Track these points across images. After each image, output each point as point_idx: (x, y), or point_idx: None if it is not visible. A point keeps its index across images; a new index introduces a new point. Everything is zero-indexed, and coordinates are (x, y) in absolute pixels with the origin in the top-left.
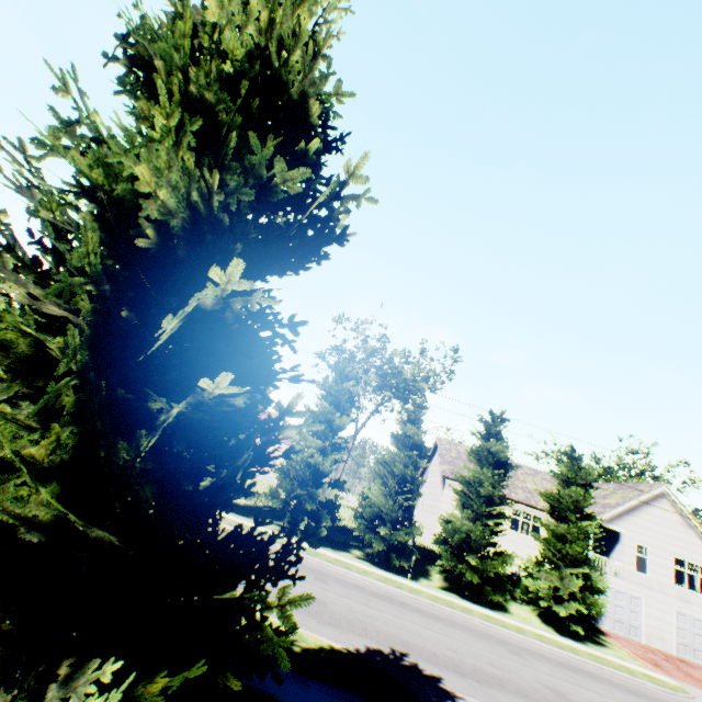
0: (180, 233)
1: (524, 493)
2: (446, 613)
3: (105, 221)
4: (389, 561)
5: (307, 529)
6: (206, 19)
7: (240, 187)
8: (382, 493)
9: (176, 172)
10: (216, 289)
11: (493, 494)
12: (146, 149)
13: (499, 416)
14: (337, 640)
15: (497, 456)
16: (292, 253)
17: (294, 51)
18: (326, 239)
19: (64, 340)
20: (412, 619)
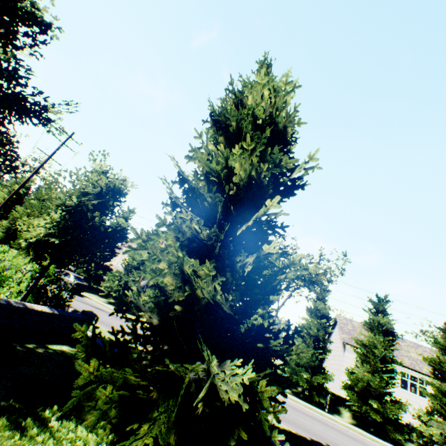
0: (242, 187)
1: (409, 360)
2: (359, 438)
3: (210, 184)
4: (311, 397)
5: (295, 328)
6: (247, 104)
7: (272, 168)
8: (302, 347)
9: (246, 164)
10: (265, 209)
11: (385, 354)
12: (239, 157)
13: (383, 298)
14: (291, 429)
15: (385, 327)
16: (279, 194)
17: (282, 110)
18: (296, 187)
19: (213, 229)
20: (336, 433)
